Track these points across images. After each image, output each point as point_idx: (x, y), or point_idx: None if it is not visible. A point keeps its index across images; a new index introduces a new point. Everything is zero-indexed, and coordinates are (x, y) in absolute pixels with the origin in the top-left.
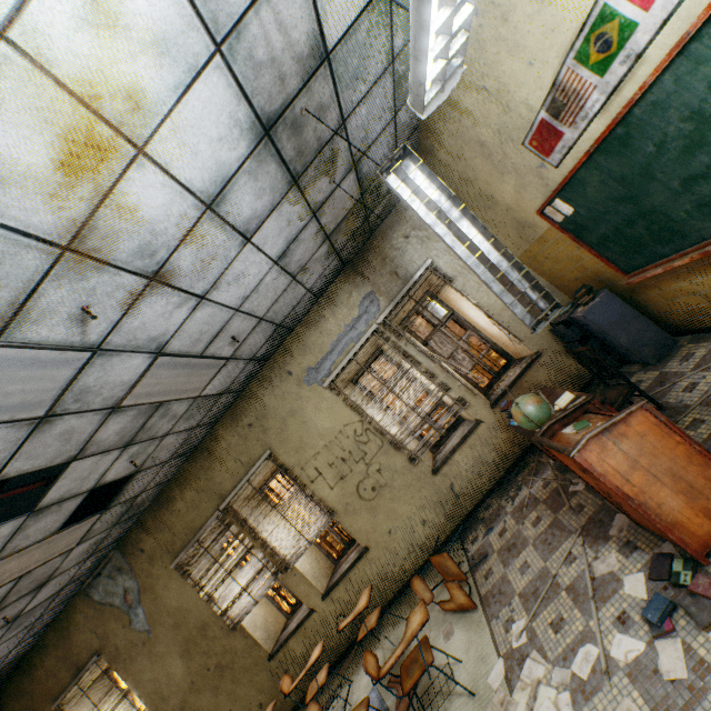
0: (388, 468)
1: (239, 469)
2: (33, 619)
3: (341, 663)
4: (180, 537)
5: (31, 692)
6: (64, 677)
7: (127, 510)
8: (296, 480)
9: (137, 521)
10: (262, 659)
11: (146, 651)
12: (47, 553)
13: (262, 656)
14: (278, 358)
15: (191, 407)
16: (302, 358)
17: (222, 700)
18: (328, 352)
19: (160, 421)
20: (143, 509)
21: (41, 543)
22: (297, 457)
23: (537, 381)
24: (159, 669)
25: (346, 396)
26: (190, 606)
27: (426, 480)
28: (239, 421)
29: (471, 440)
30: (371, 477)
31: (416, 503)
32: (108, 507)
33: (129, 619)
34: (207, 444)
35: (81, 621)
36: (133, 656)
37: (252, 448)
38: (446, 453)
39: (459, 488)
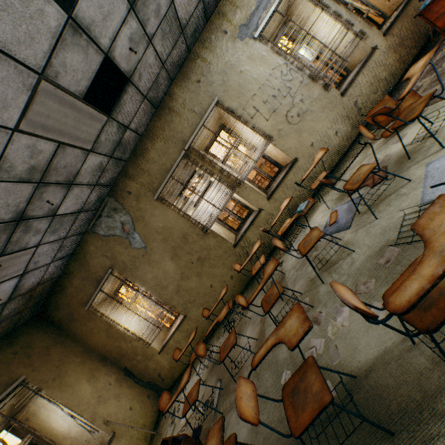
0: (308, 97)
1: (194, 118)
2: (62, 234)
3: (285, 238)
4: (157, 178)
5: (67, 304)
6: (89, 289)
7: (118, 143)
8: (239, 119)
9: (121, 172)
10: (229, 249)
11: (145, 261)
12: (74, 131)
13: (229, 246)
14: (214, 21)
15: (167, 15)
16: (234, 18)
17: (205, 280)
18: (254, 9)
19: (151, 1)
20: (125, 160)
21: (72, 103)
22: (238, 101)
23: (418, 9)
24: (157, 270)
25: (272, 43)
26: (172, 224)
27: (336, 102)
28: (189, 80)
29: (369, 65)
30: (296, 106)
31: (329, 121)
32: (110, 114)
33: (129, 242)
34: (166, 103)
35: (93, 251)
36: (137, 265)
37: (203, 100)
38: (349, 81)
39: (360, 103)
